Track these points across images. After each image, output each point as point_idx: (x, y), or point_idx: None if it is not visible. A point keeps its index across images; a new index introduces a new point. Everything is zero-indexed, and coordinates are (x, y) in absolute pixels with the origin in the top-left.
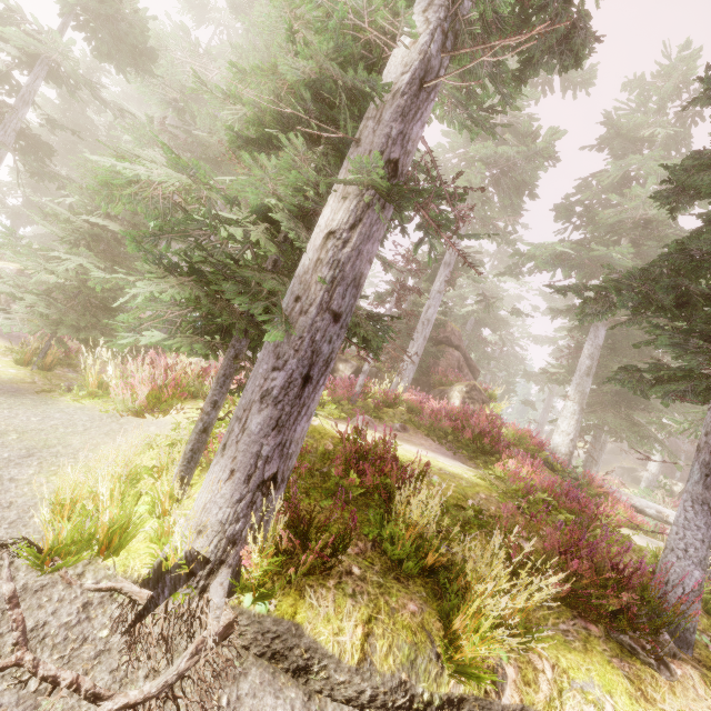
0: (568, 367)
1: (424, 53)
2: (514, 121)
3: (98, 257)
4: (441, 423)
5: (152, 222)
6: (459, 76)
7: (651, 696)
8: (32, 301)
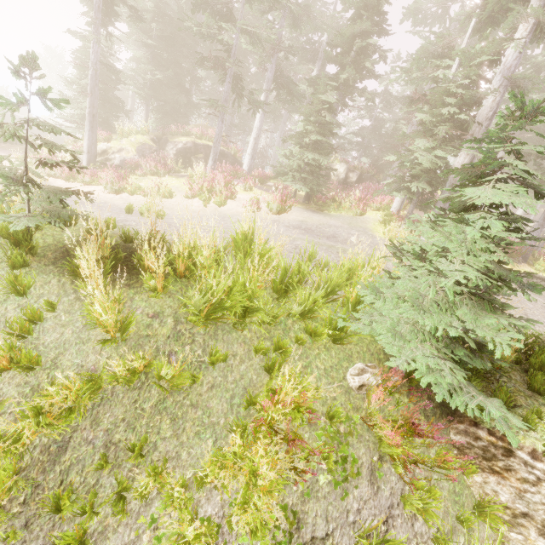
0: None
1: (498, 104)
2: None
3: (321, 154)
4: None
5: (408, 164)
6: (481, 27)
7: (515, 267)
8: (311, 178)
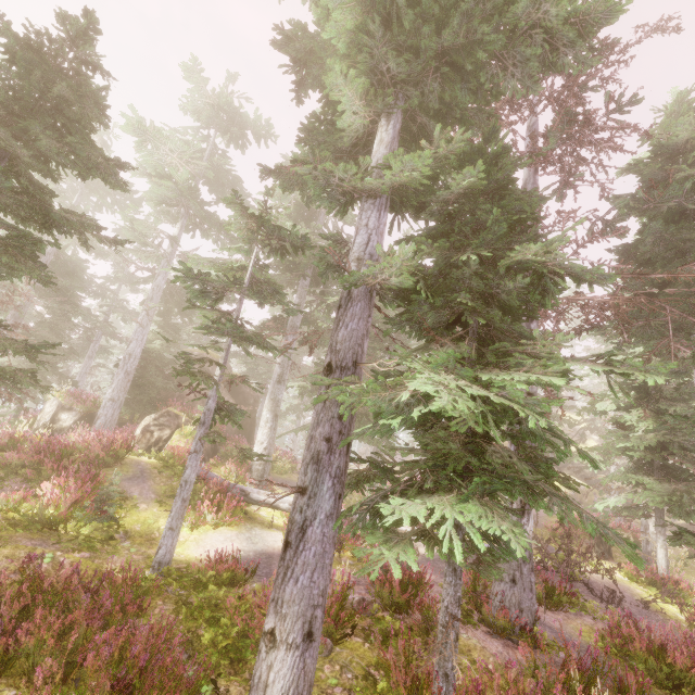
0: (310, 378)
1: None
2: (199, 168)
3: None
4: (30, 457)
5: None
6: None
7: None
8: None
